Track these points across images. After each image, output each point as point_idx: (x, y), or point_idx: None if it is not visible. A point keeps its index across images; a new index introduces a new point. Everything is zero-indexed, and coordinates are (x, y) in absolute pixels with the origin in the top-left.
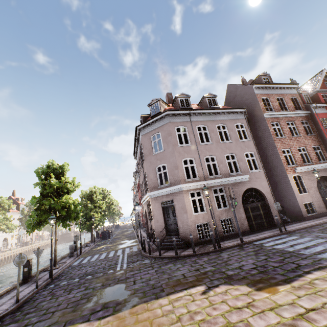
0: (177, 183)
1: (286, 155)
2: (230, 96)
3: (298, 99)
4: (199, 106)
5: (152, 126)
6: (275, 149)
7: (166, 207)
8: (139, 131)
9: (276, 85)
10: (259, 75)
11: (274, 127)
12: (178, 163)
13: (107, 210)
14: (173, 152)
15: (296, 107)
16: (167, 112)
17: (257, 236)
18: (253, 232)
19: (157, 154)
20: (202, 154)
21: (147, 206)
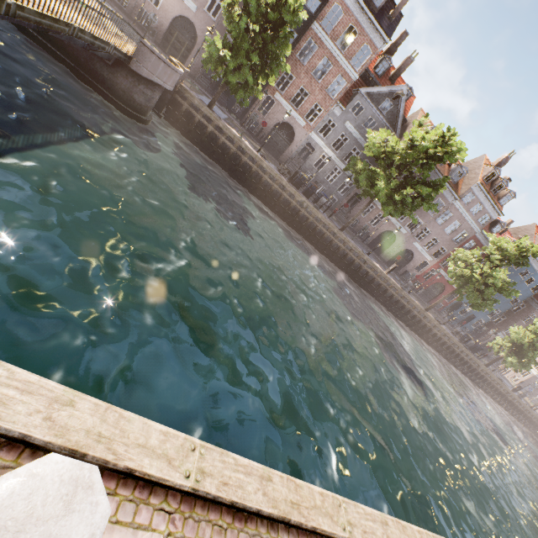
0: None
1: None
2: None
3: None
4: None
5: None
6: None
7: None
8: None
9: None
10: None
11: None
12: None
13: None
14: None
15: None
16: None
17: None
18: None
19: None
20: None
21: None
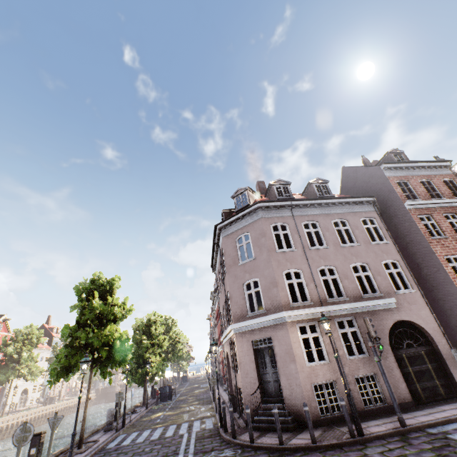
0: (276, 310)
1: (455, 266)
2: (348, 182)
3: (456, 182)
4: (304, 196)
5: (238, 224)
6: (432, 256)
7: (261, 349)
8: (220, 231)
9: (416, 163)
10: (388, 153)
11: (424, 223)
12: (276, 278)
13: (170, 351)
14: (269, 260)
15: (453, 192)
16: (258, 204)
17: (431, 415)
18: (421, 406)
19: (244, 264)
20: (314, 263)
21: (230, 347)
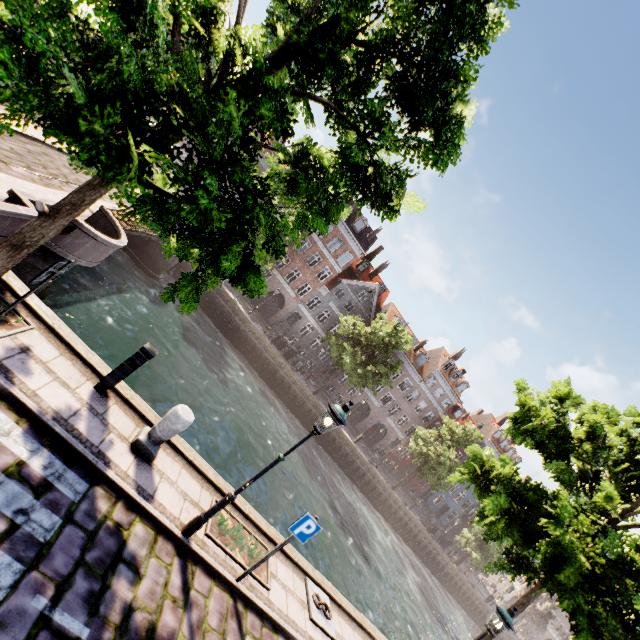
0: None
1: None
2: None
3: None
4: None
5: None
6: None
7: None
8: None
9: None
10: None
11: None
12: None
13: None
14: None
15: None
16: None
17: None
18: None
19: None
20: None
21: None
